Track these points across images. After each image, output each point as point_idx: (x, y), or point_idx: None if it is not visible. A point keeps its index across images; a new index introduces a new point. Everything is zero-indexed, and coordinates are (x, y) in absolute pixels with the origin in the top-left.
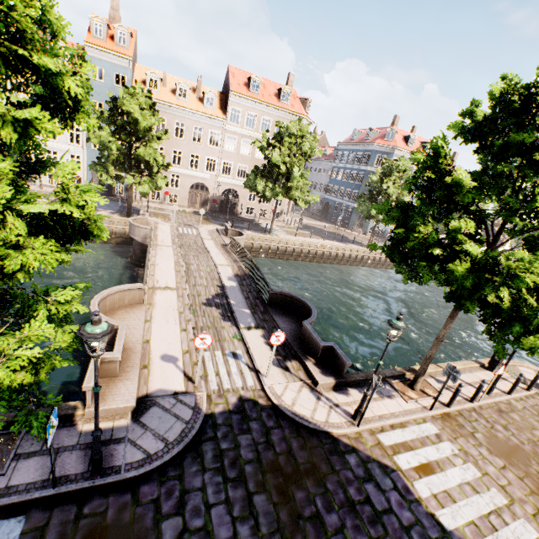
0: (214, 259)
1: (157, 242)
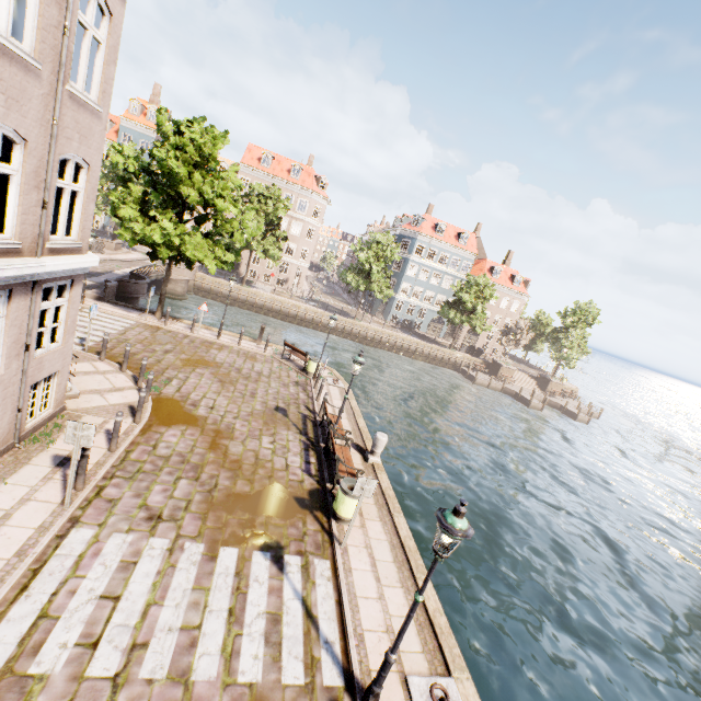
0: (134, 267)
1: (107, 255)
